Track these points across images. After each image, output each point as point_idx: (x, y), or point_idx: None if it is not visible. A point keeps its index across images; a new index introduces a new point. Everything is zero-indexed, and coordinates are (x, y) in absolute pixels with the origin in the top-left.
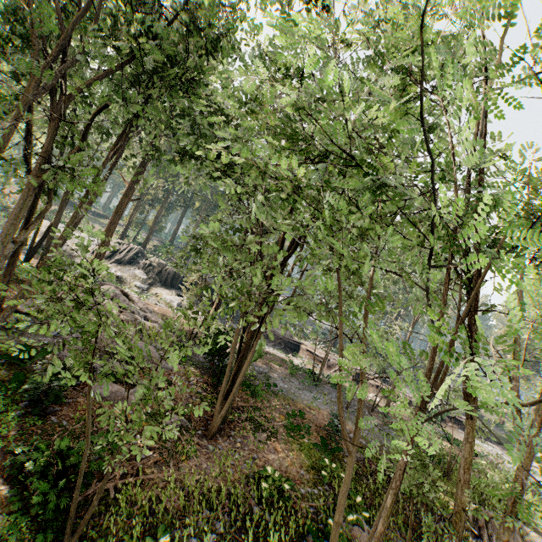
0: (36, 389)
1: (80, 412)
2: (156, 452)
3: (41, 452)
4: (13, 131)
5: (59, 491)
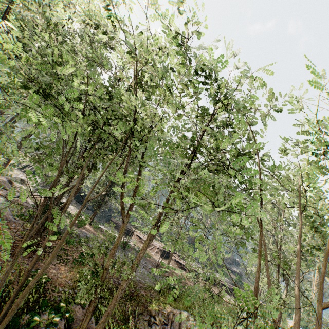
0: None
1: None
2: None
3: None
4: None
5: None
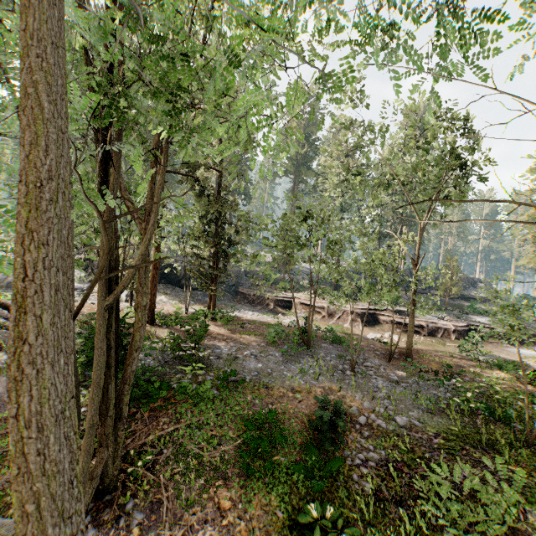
0: None
1: None
2: None
3: None
4: None
5: None
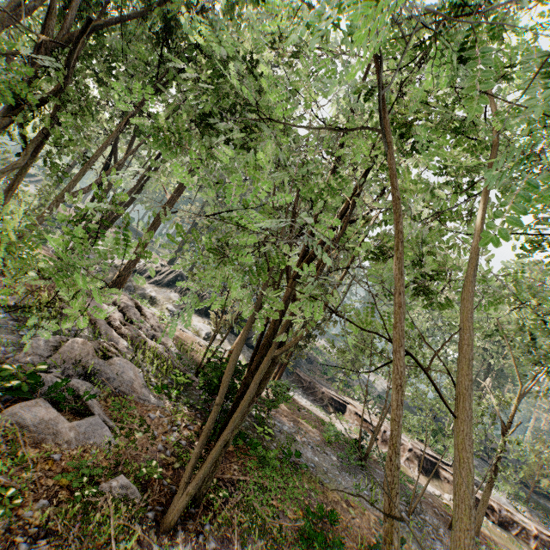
0: None
1: None
2: (50, 542)
3: None
4: None
5: None
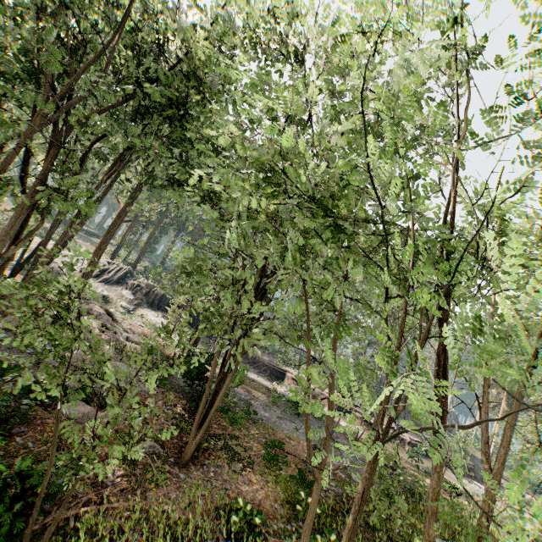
0: (5, 407)
1: (49, 433)
2: (123, 479)
3: (2, 474)
4: (15, 155)
5: (16, 515)
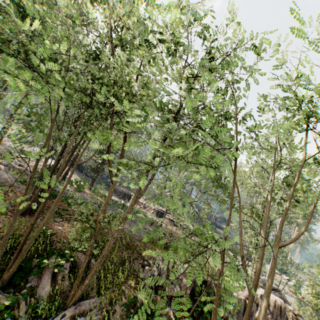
0: None
1: None
2: None
3: None
4: None
5: None
